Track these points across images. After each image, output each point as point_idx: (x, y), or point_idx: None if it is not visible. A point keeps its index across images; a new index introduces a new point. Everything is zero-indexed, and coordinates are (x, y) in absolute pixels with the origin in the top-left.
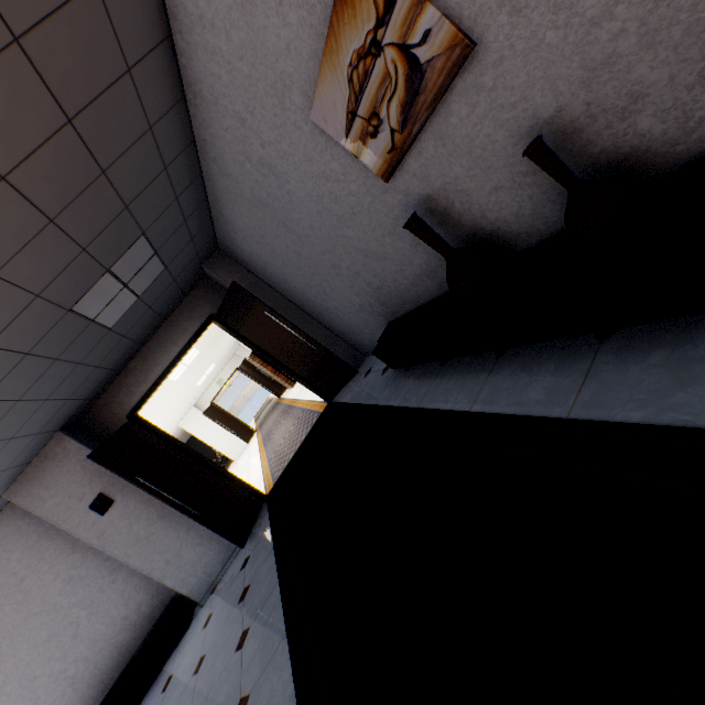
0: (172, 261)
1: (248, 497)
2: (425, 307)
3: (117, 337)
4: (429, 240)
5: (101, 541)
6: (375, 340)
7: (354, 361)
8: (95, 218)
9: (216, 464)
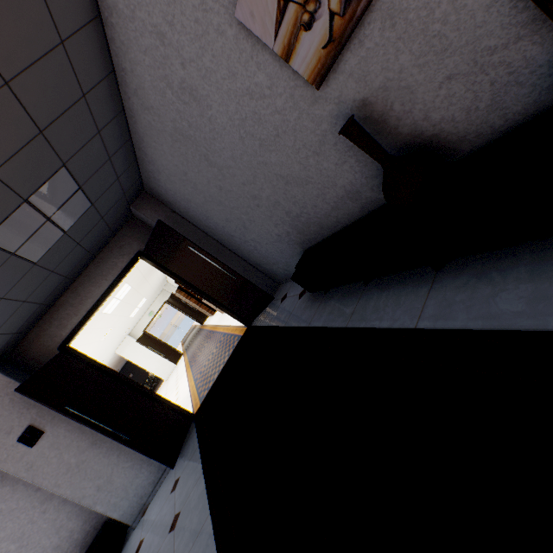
0: (98, 198)
1: (177, 417)
2: (345, 231)
3: (44, 272)
4: (367, 146)
5: (30, 473)
6: (289, 269)
7: (269, 289)
8: (1, 138)
9: (146, 388)
